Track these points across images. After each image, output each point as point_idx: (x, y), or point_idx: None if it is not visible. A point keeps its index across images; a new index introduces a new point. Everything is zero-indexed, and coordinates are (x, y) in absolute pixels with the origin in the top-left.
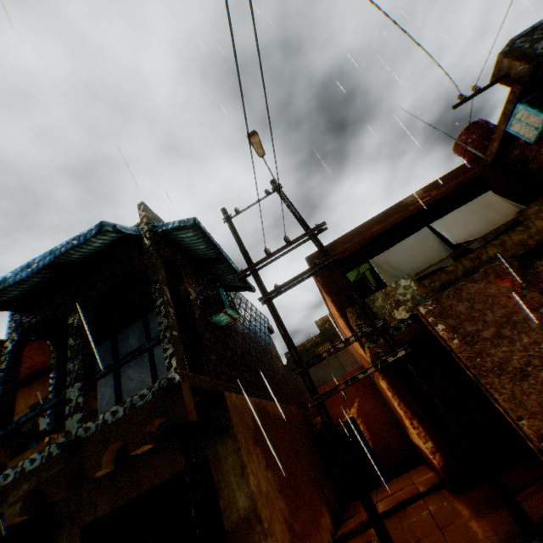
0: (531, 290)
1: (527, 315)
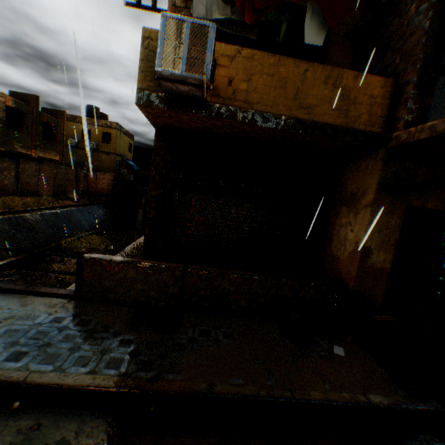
0: None
1: None
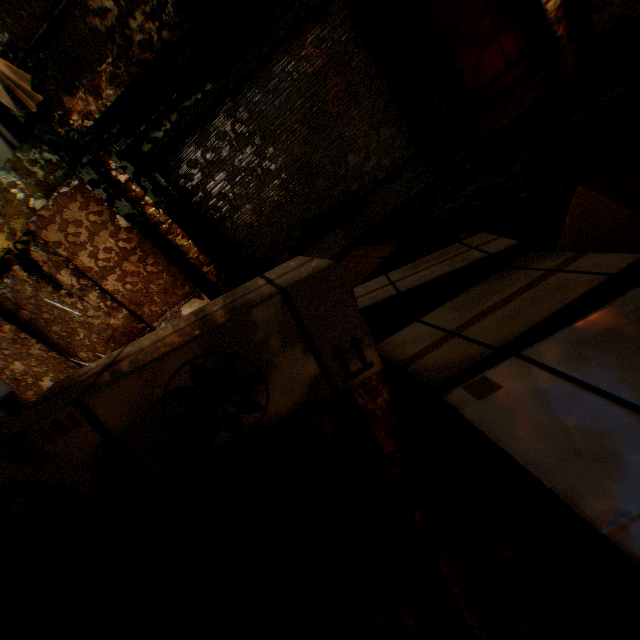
0: (2, 319)
1: (6, 341)
